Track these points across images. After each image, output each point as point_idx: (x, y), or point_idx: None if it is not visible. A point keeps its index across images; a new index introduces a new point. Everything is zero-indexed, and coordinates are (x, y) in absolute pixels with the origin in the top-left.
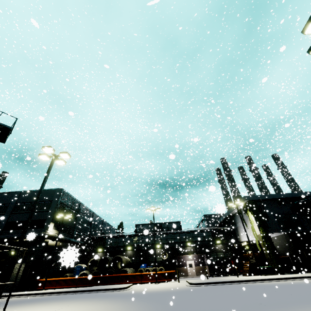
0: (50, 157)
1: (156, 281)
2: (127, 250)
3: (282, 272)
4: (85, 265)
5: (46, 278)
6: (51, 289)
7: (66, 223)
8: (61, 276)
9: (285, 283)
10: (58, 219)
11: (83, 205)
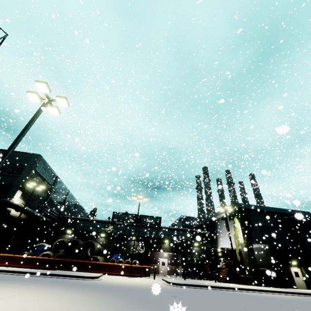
0: (41, 99)
1: (130, 274)
2: (99, 237)
3: (259, 284)
4: (49, 245)
5: (0, 252)
6: (3, 266)
7: (36, 195)
8: (17, 253)
9: (270, 296)
10: (28, 189)
11: (59, 180)
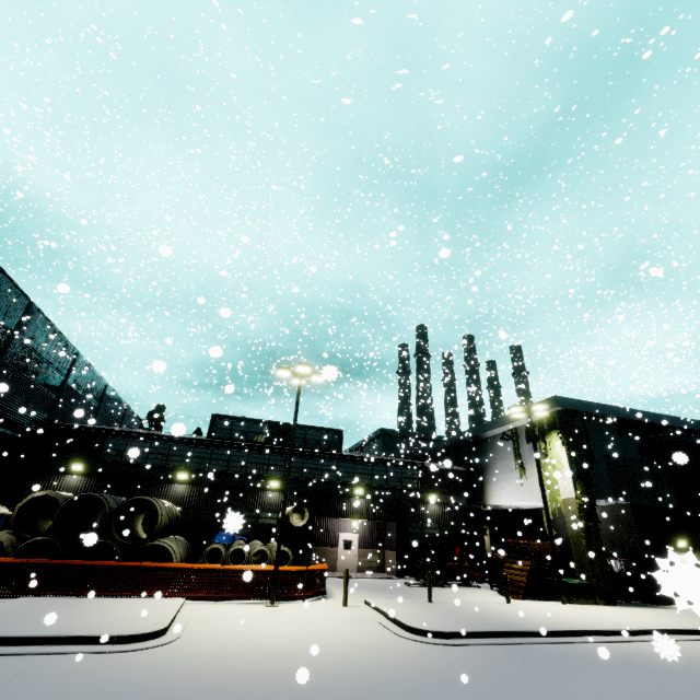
0: None
1: (272, 596)
2: (172, 483)
3: (613, 601)
4: (5, 508)
5: None
6: None
7: None
8: None
9: None
10: None
11: (41, 318)
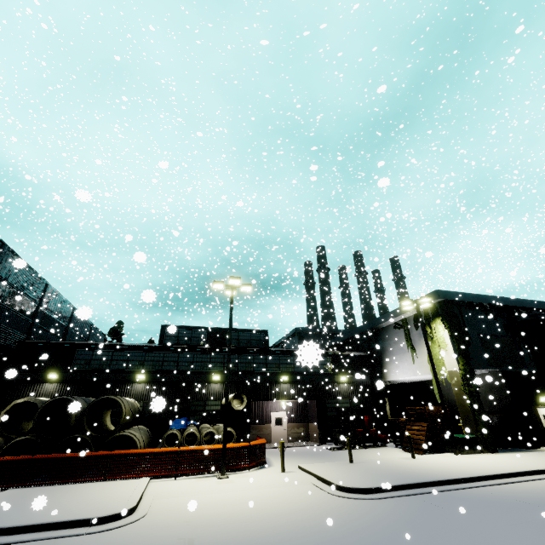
0: None
1: (222, 470)
2: (133, 383)
3: (495, 449)
4: None
5: None
6: None
7: None
8: None
9: None
10: None
11: (13, 256)
